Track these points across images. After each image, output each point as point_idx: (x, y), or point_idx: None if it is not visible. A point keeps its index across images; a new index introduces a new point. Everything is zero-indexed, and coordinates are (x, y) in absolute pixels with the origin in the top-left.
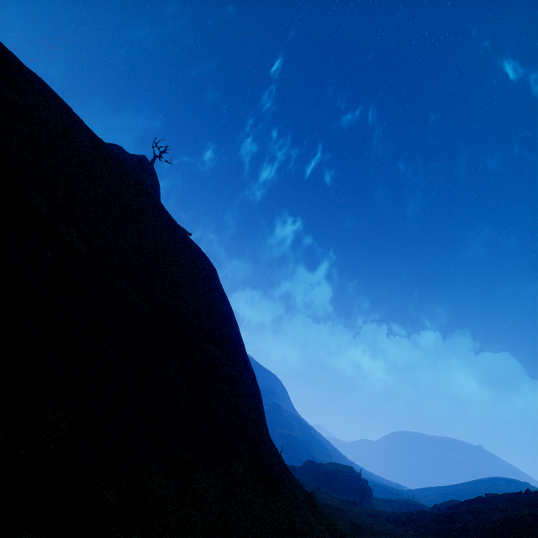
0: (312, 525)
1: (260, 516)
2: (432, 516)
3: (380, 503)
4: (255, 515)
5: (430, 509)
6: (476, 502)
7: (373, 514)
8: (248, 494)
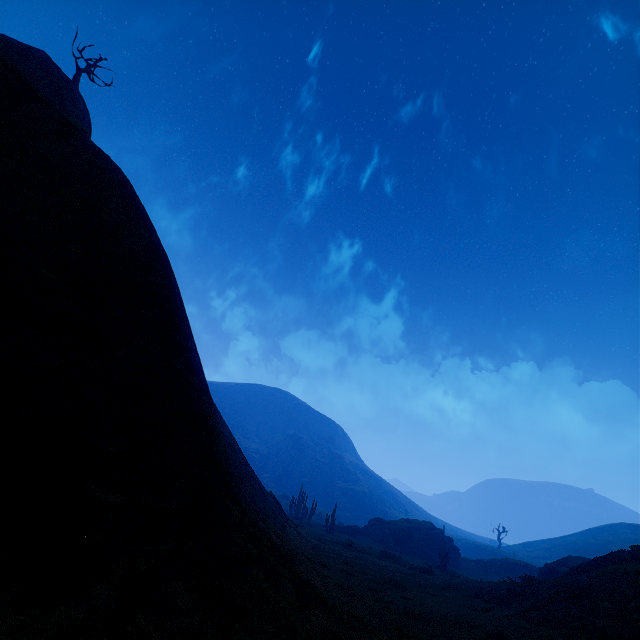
0: None
1: None
2: (551, 589)
3: (470, 566)
4: None
5: (540, 571)
6: (617, 559)
7: (456, 585)
8: None
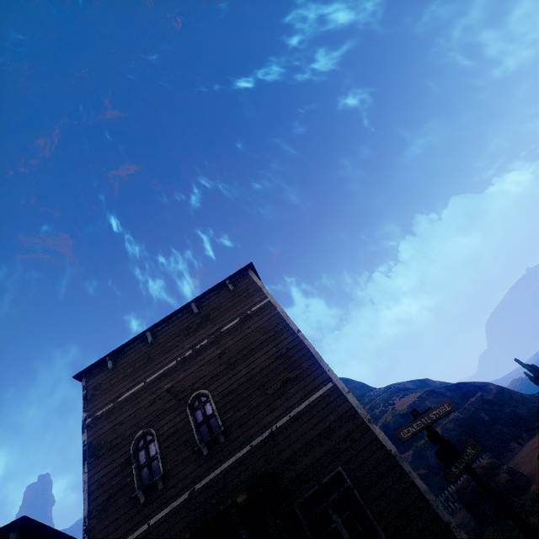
0: None
1: None
2: None
3: None
4: None
5: None
6: None
7: None
8: None
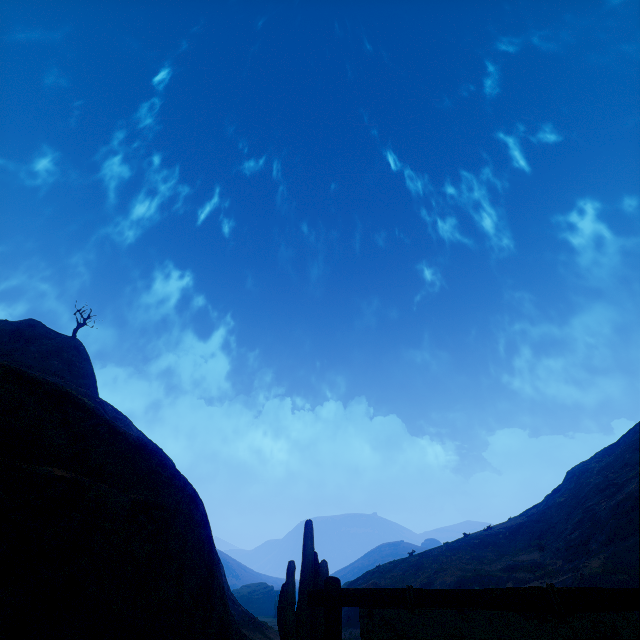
0: (273, 634)
1: (256, 637)
2: None
3: None
4: (254, 637)
5: None
6: (356, 581)
7: None
8: (246, 631)
